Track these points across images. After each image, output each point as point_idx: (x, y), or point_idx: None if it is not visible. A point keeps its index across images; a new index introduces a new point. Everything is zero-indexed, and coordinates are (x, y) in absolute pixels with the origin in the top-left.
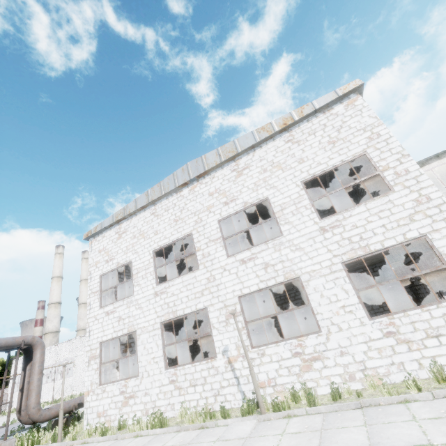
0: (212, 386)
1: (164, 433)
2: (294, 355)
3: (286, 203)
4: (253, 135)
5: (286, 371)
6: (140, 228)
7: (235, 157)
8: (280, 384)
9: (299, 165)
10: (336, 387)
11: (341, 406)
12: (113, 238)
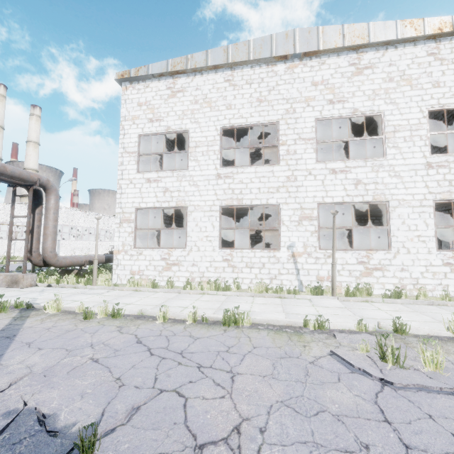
0: (270, 271)
1: (236, 296)
2: (359, 263)
3: (402, 126)
4: (396, 27)
5: (347, 272)
6: (206, 94)
7: (360, 48)
8: (338, 281)
9: (432, 88)
10: (398, 290)
11: (416, 302)
12: (162, 93)
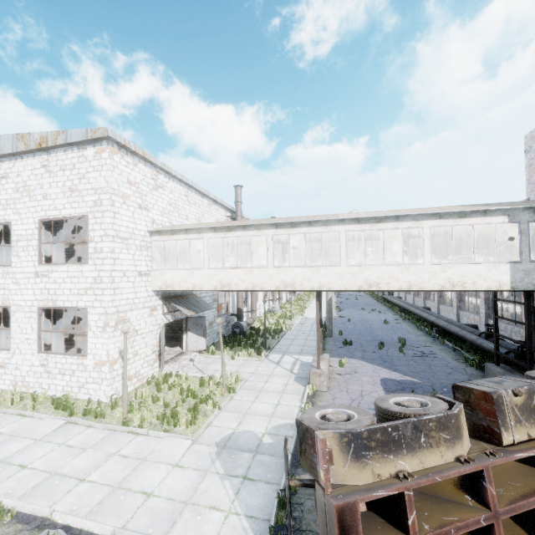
0: None
1: None
2: None
3: (22, 236)
4: (13, 140)
5: None
6: None
7: None
8: None
9: (42, 200)
10: None
11: None
12: None
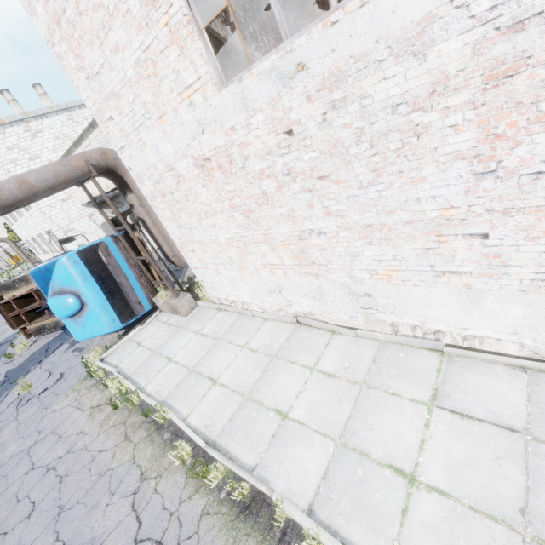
0: None
1: None
2: None
3: None
4: None
5: None
6: None
7: None
8: None
9: None
10: None
11: None
12: None
